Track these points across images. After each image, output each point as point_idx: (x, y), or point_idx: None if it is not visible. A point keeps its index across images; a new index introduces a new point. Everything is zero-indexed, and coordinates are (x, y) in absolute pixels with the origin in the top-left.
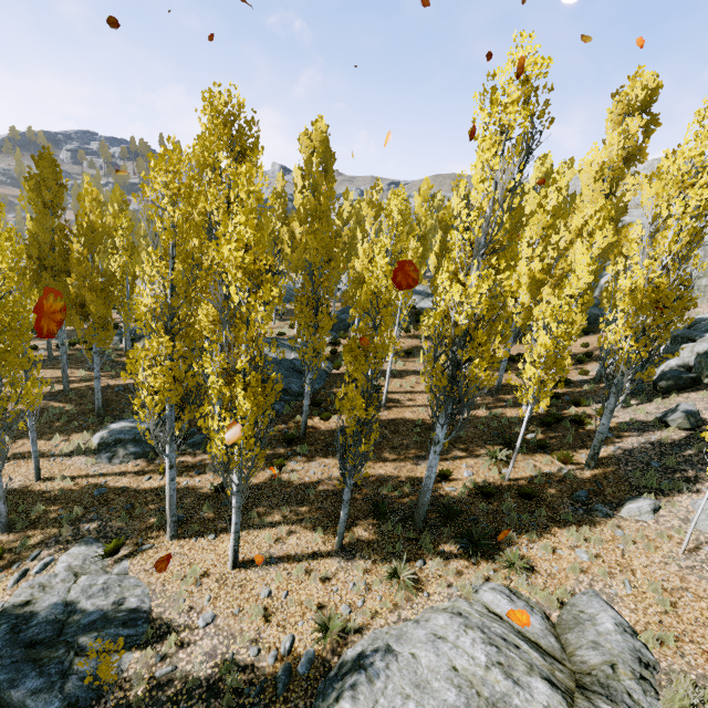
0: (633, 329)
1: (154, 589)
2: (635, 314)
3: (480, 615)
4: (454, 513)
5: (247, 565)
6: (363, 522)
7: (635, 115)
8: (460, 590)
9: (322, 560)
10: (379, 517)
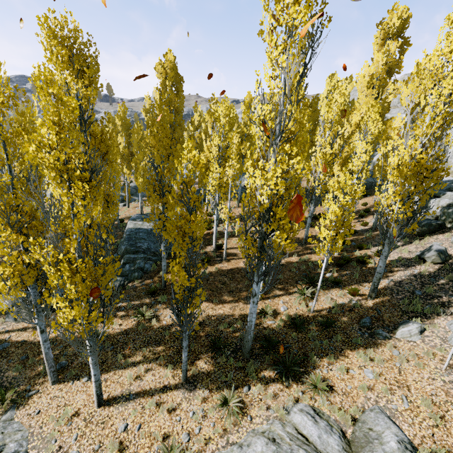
0: (401, 195)
1: (32, 431)
2: (402, 184)
3: (290, 439)
4: (272, 344)
5: (110, 403)
6: (204, 356)
7: (393, 39)
8: (276, 412)
9: (170, 392)
10: (217, 350)
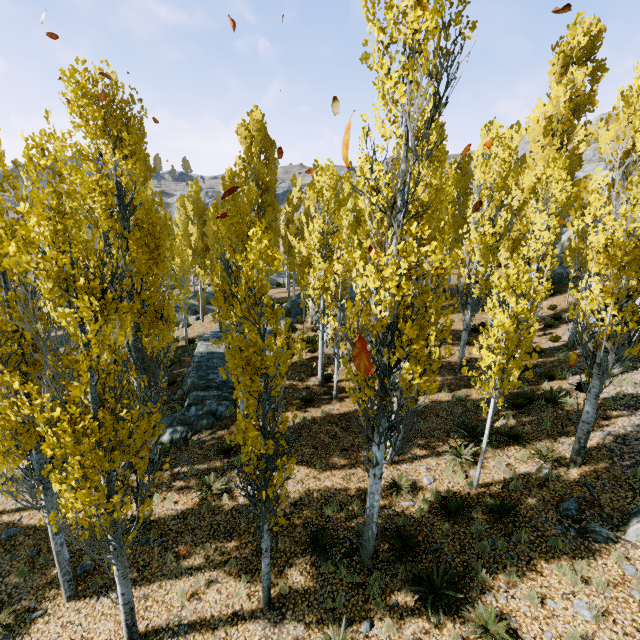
0: (614, 295)
1: None
2: (616, 277)
3: None
4: (409, 544)
5: (149, 639)
6: (300, 561)
7: (579, 64)
8: None
9: (243, 625)
10: (320, 551)
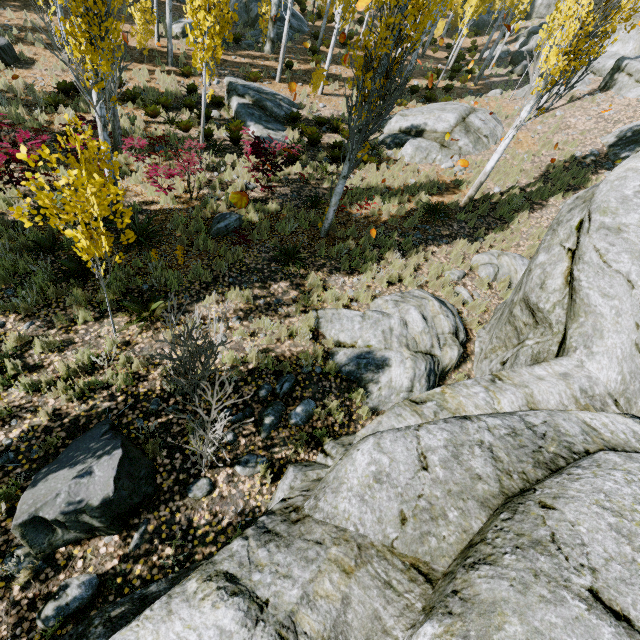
0: None
1: (287, 96)
2: None
3: None
4: (417, 90)
5: (327, 95)
6: None
7: None
8: None
9: None
10: None
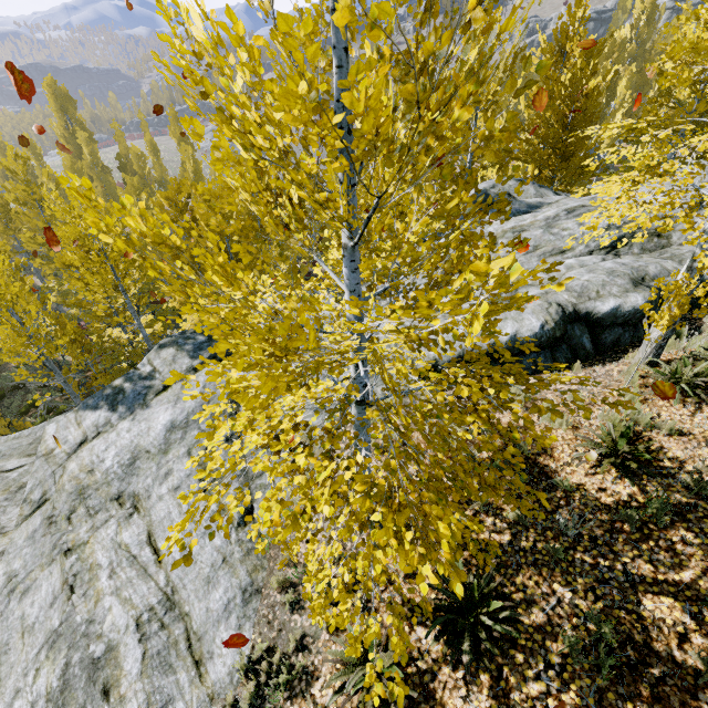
0: None
1: None
2: None
3: None
4: None
5: None
6: None
7: None
8: None
9: None
10: None
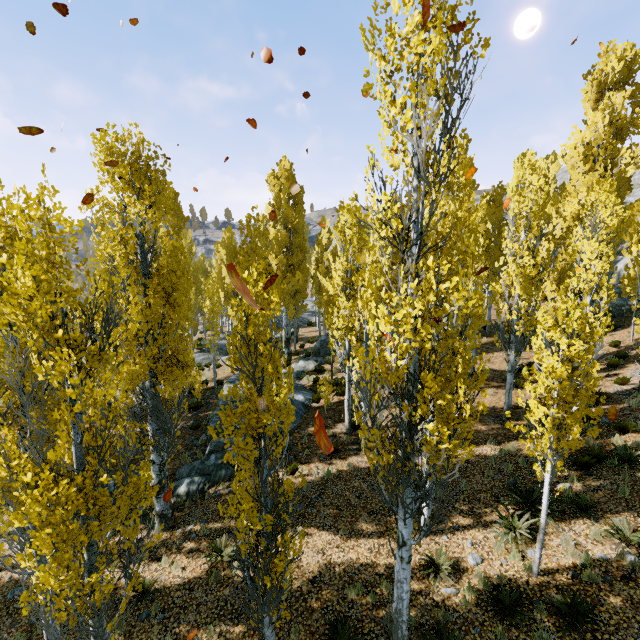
0: None
1: None
2: None
3: None
4: None
5: None
6: None
7: (616, 88)
8: None
9: None
10: None
